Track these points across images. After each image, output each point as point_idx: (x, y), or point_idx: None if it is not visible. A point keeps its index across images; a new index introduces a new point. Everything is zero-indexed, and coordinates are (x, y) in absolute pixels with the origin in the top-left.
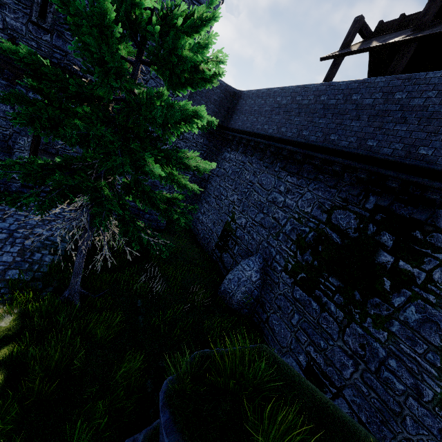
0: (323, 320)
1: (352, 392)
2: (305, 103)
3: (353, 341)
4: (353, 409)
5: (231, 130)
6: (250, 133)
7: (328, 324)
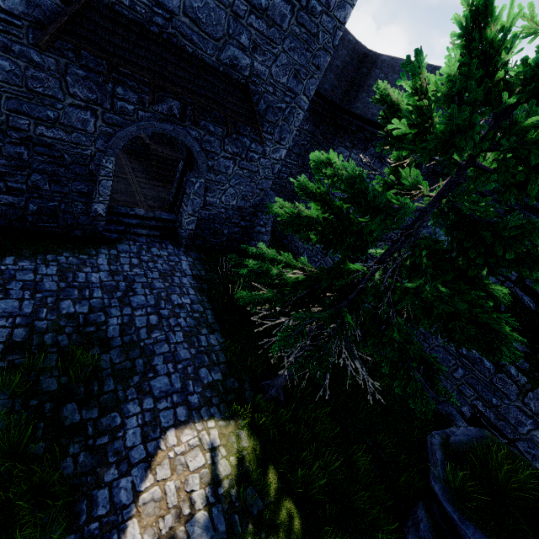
0: (498, 380)
1: (527, 445)
2: None
3: (535, 404)
4: (526, 458)
5: (357, 117)
6: None
7: (505, 385)
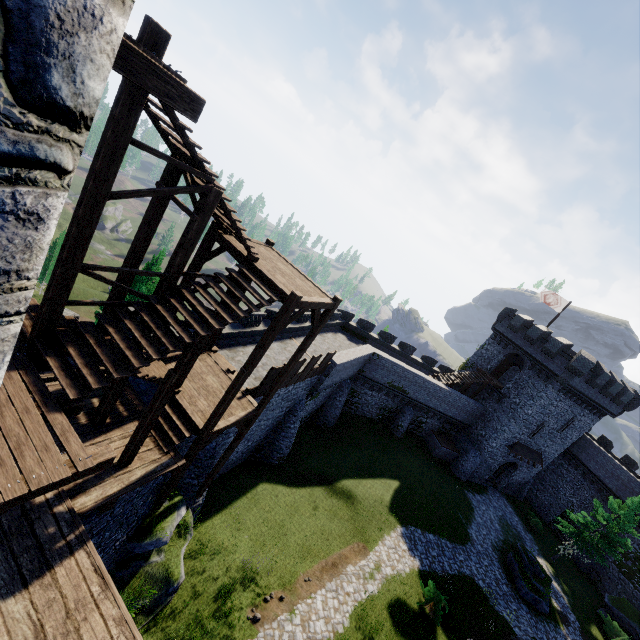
0: (635, 592)
1: None
2: (636, 491)
3: None
4: None
5: (573, 454)
6: (592, 472)
7: (637, 594)
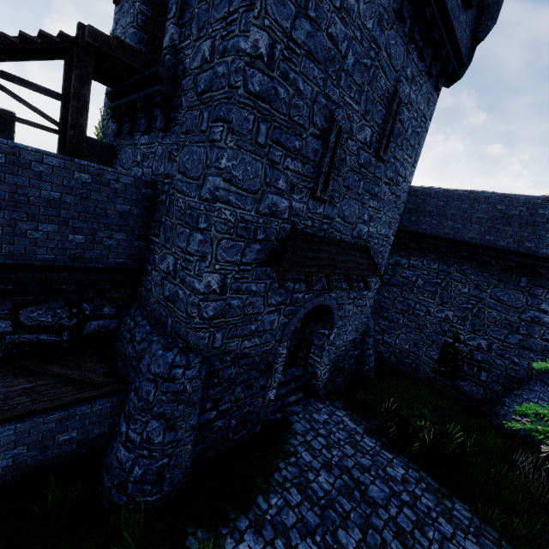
0: None
1: None
2: None
3: None
4: None
5: (407, 232)
6: (456, 241)
7: None
